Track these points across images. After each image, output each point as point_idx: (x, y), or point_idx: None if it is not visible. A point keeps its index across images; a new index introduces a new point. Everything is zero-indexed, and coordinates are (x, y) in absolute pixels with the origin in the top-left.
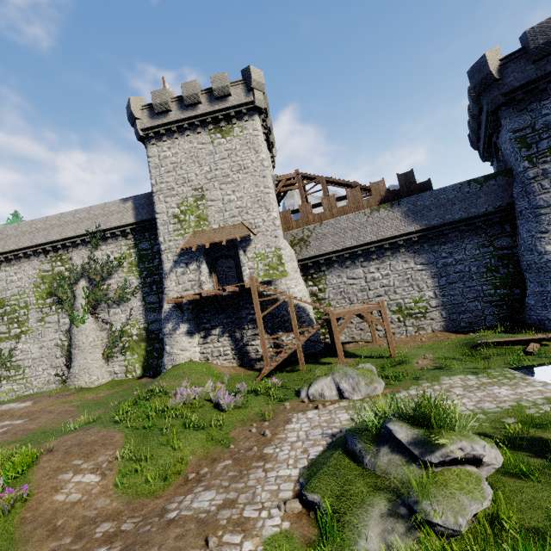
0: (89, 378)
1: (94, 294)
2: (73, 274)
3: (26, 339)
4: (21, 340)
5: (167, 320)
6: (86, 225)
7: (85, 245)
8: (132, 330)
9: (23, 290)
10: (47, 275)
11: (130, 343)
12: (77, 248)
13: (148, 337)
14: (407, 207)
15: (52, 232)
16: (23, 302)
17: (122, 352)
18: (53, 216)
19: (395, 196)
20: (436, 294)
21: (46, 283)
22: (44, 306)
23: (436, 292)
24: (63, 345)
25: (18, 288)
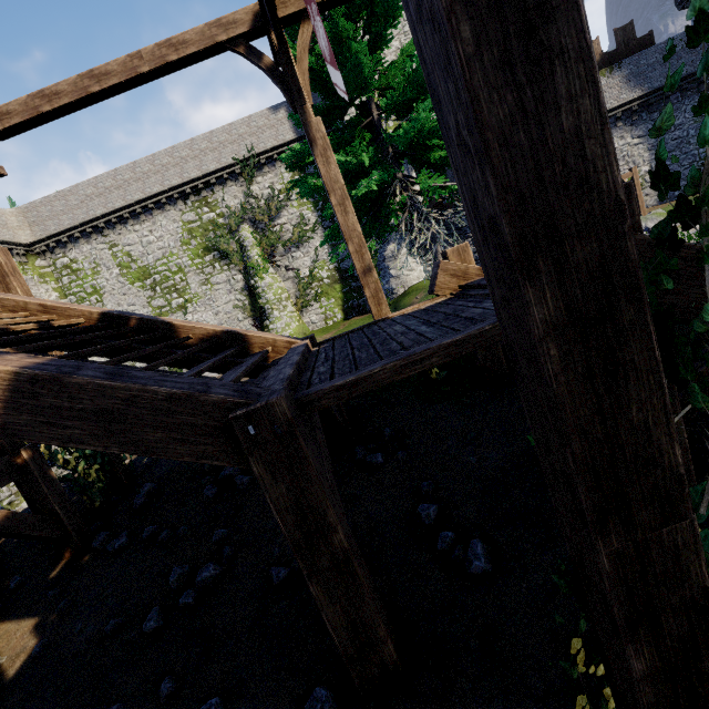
0: (293, 330)
1: (267, 238)
2: (232, 218)
3: (194, 308)
4: (189, 310)
5: (386, 242)
6: (231, 151)
7: (234, 180)
8: (321, 273)
9: (169, 251)
10: (195, 226)
11: (322, 289)
12: (223, 185)
13: (341, 277)
14: (629, 70)
15: (188, 168)
16: (175, 266)
17: (317, 299)
18: (181, 145)
19: (611, 59)
20: (653, 167)
21: (198, 237)
22: (204, 266)
23: (653, 165)
24: (244, 306)
25: (161, 250)
